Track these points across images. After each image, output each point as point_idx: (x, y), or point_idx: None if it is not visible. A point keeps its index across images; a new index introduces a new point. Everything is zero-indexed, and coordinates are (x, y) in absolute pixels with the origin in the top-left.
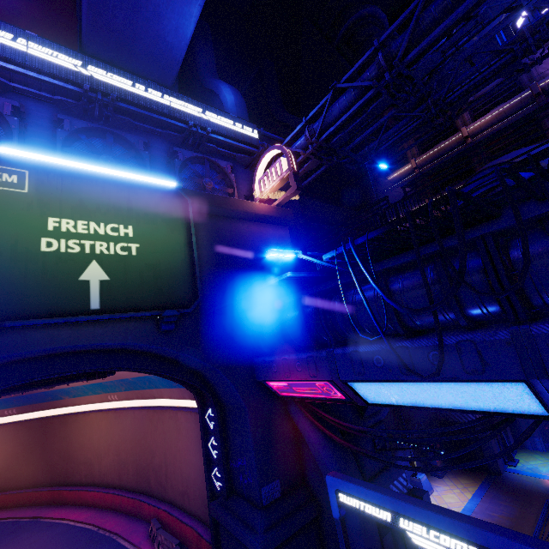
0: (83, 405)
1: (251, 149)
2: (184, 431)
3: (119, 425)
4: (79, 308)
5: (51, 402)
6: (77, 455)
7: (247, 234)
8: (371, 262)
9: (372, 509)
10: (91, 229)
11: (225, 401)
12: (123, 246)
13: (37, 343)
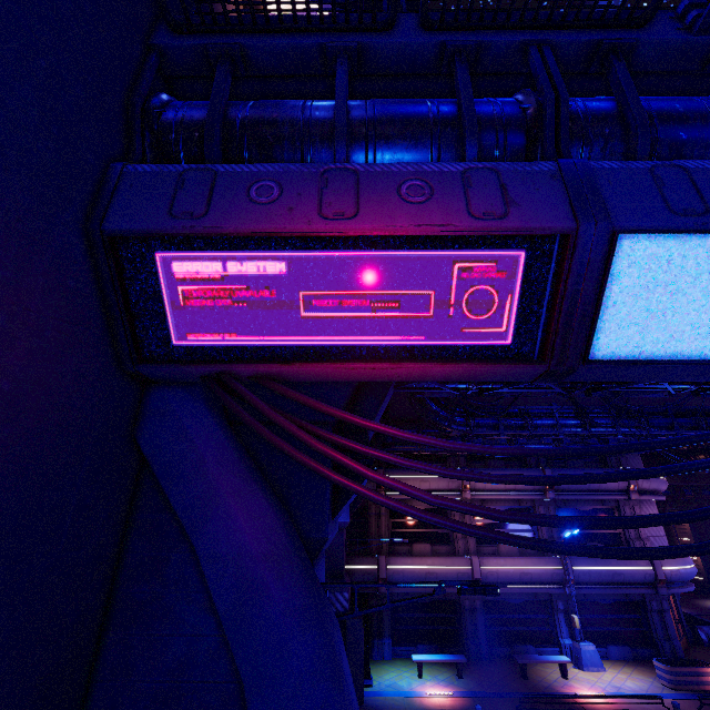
0: None
1: None
2: None
3: None
4: None
5: None
6: None
7: None
8: None
9: None
10: None
11: None
12: None
13: None
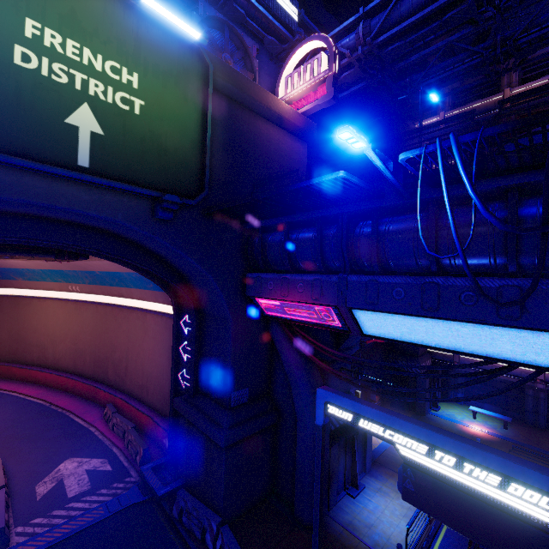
0: (39, 290)
1: (286, 33)
2: (152, 332)
3: (79, 317)
4: (63, 159)
5: (1, 281)
6: (29, 337)
7: (265, 137)
8: (475, 165)
9: (363, 422)
10: (84, 58)
11: (207, 310)
12: (124, 97)
13: (4, 189)
